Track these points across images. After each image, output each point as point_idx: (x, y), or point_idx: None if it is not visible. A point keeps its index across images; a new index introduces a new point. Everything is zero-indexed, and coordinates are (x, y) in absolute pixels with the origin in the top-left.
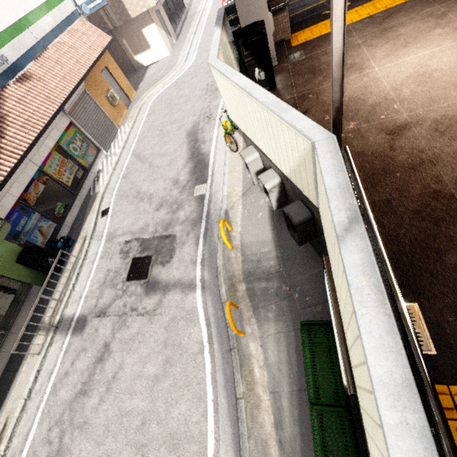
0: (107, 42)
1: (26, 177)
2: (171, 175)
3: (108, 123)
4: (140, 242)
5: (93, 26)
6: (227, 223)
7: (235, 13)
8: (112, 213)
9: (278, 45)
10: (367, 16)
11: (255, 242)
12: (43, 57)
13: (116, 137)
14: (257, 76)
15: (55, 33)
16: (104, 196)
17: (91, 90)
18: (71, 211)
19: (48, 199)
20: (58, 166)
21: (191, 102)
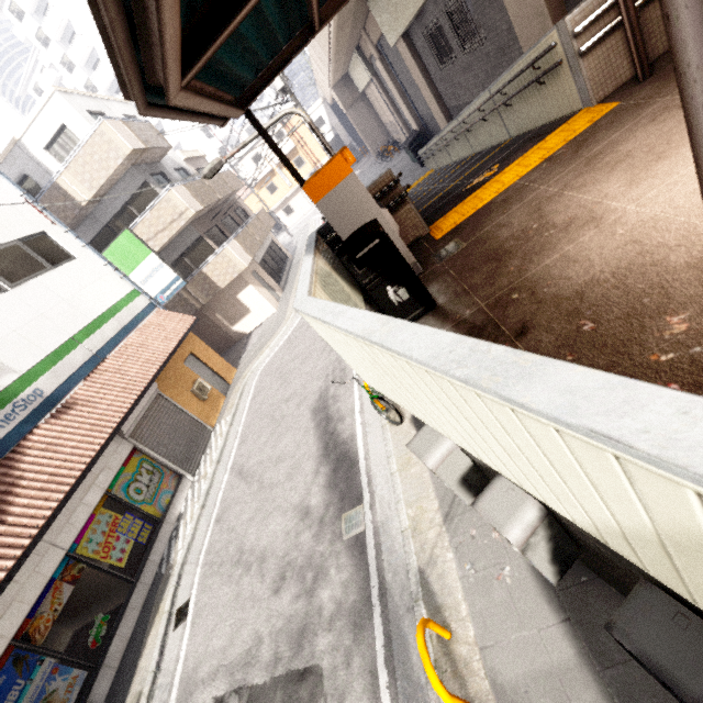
0: (189, 324)
1: (38, 581)
2: (294, 498)
3: (195, 427)
4: (244, 700)
5: (172, 313)
6: (434, 624)
7: (333, 231)
8: (194, 614)
9: (412, 247)
10: (541, 161)
11: (531, 676)
12: (99, 371)
13: (209, 445)
14: (393, 297)
15: (119, 337)
16: (184, 569)
17: (169, 389)
18: (123, 623)
19: (77, 614)
20: (105, 533)
21: (311, 360)
